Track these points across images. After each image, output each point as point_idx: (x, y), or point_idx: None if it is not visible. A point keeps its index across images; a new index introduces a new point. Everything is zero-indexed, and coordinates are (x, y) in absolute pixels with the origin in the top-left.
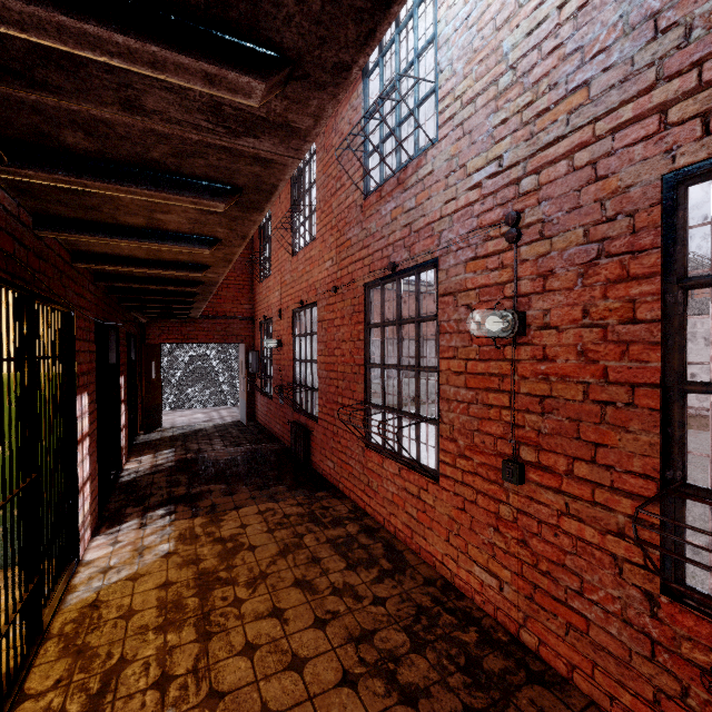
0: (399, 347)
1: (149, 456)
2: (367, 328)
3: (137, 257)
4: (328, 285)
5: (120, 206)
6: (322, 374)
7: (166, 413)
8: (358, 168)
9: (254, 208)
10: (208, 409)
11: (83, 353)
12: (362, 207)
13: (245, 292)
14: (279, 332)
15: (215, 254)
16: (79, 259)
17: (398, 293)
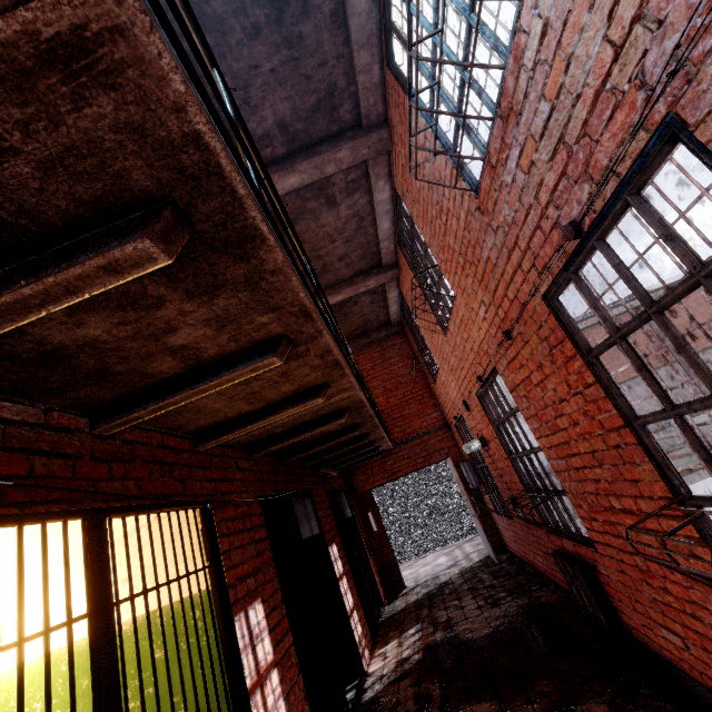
0: (692, 356)
1: (393, 644)
2: (591, 359)
3: (248, 412)
4: (496, 337)
5: (119, 352)
6: (557, 466)
7: (408, 564)
8: (450, 175)
9: (244, 239)
10: (450, 548)
11: (241, 548)
12: (479, 208)
13: (426, 400)
14: (476, 427)
15: (309, 363)
16: (200, 441)
17: (614, 261)
